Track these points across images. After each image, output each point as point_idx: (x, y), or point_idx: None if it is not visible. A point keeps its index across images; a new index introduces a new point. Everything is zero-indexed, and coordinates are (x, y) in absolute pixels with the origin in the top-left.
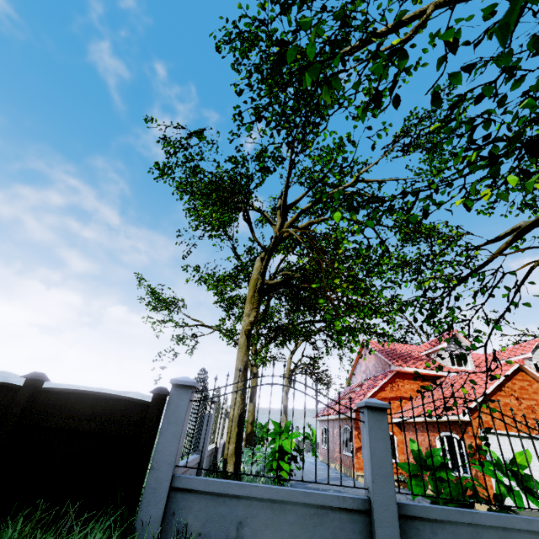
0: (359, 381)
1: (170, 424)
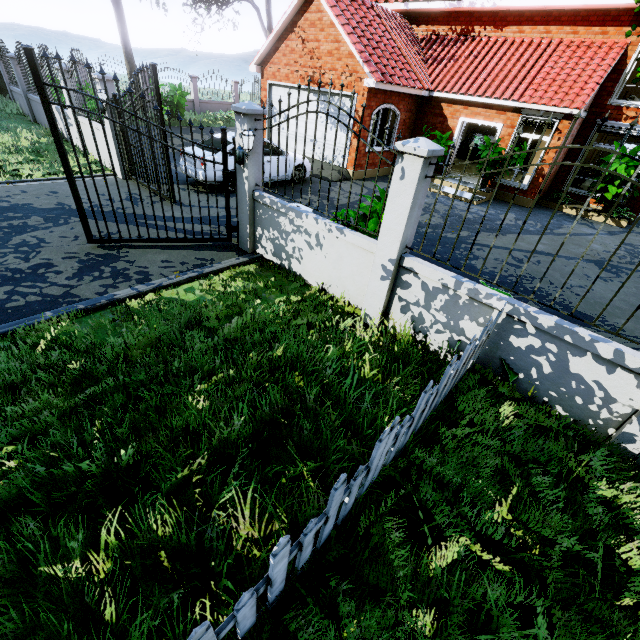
0: None
1: (1, 70)
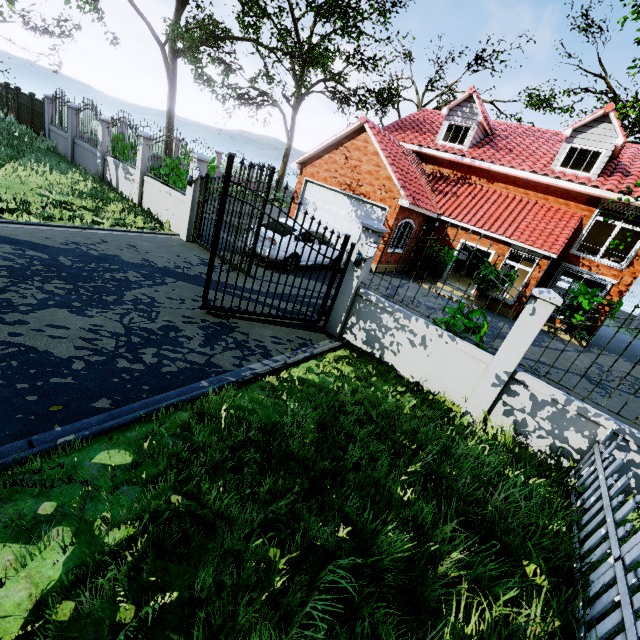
0: None
1: (46, 111)
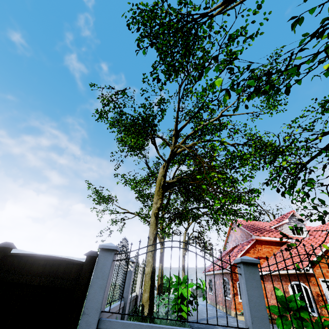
0: (231, 247)
1: (98, 279)
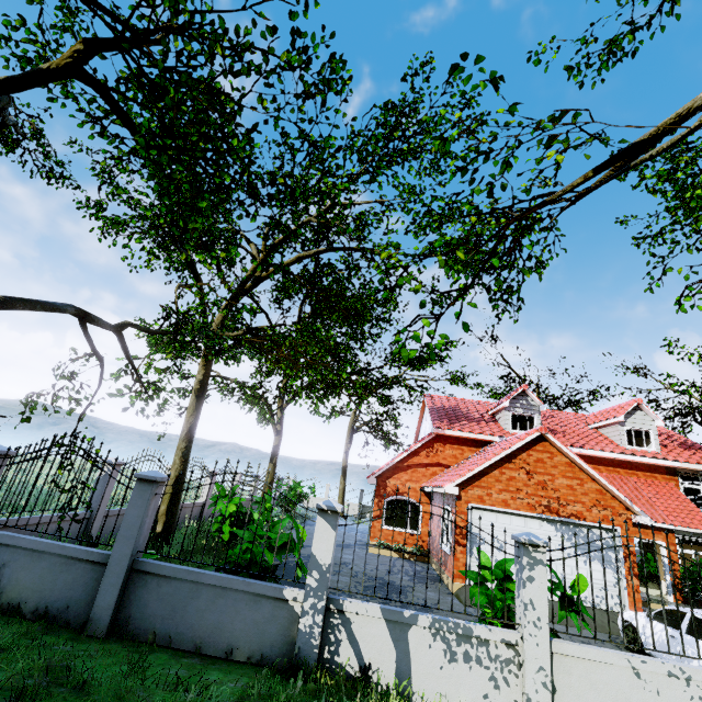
0: None
1: None
